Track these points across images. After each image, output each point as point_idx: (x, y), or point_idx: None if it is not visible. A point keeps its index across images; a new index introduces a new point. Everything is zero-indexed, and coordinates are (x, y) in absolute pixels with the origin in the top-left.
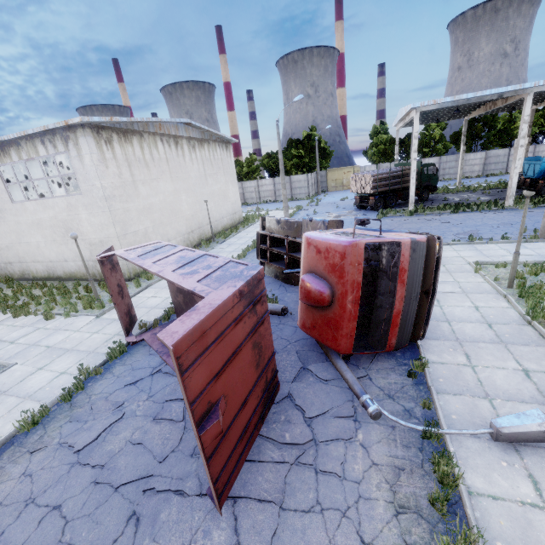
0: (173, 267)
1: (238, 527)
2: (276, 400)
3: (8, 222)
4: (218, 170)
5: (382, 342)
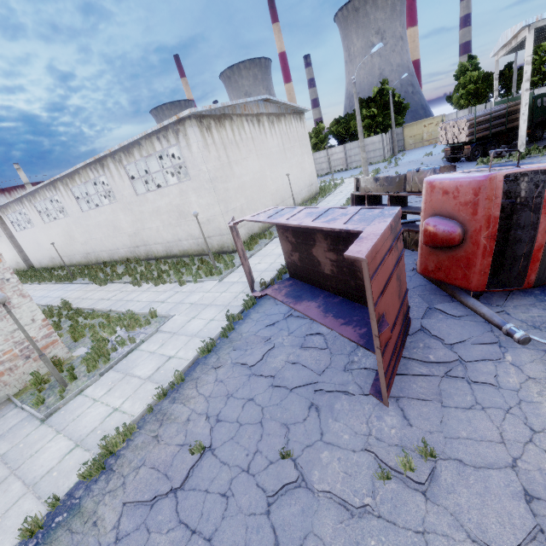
0: (310, 219)
1: (406, 415)
2: (409, 333)
3: (135, 213)
4: (294, 143)
5: (519, 279)
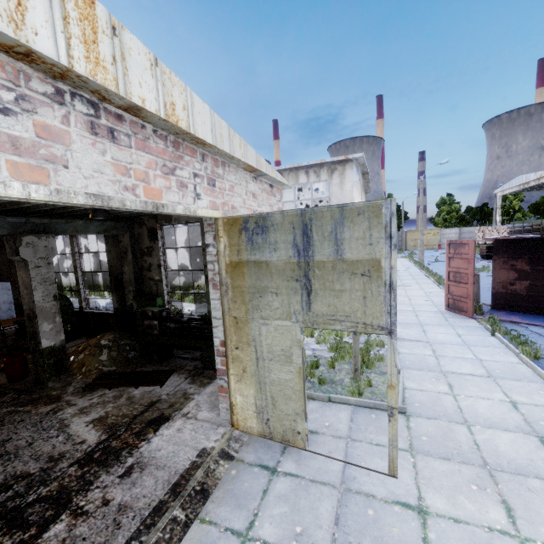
0: None
1: None
2: None
3: None
4: None
5: None
